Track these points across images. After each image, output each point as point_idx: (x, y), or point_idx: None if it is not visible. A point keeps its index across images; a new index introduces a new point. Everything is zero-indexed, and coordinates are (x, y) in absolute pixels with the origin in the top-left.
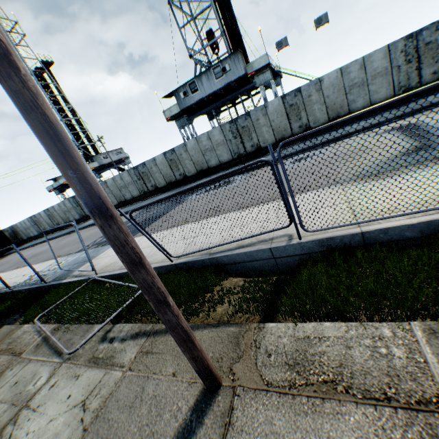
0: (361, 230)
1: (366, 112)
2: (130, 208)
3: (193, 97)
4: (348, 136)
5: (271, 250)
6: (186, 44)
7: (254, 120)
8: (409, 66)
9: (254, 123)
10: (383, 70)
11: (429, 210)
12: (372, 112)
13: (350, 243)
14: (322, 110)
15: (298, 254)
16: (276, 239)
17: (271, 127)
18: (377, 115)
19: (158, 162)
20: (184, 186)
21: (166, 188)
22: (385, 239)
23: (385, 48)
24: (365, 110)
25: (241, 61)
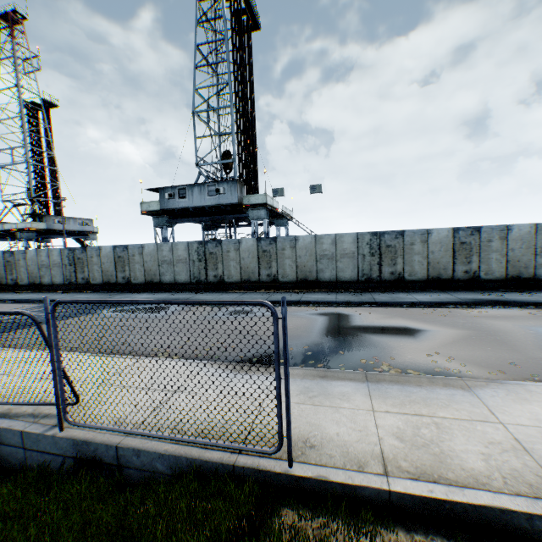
0: (121, 441)
1: (132, 303)
2: (36, 296)
3: (178, 202)
4: (300, 304)
5: (23, 434)
6: (197, 152)
7: (225, 250)
8: (373, 259)
9: (223, 253)
10: (351, 252)
11: (184, 441)
12: (337, 288)
13: (106, 456)
14: (293, 268)
15: (52, 452)
16: (47, 419)
17: (240, 264)
18: (338, 293)
19: (104, 253)
20: (120, 294)
21: (100, 287)
22: (139, 465)
23: (355, 234)
24: (131, 300)
25: (237, 190)
